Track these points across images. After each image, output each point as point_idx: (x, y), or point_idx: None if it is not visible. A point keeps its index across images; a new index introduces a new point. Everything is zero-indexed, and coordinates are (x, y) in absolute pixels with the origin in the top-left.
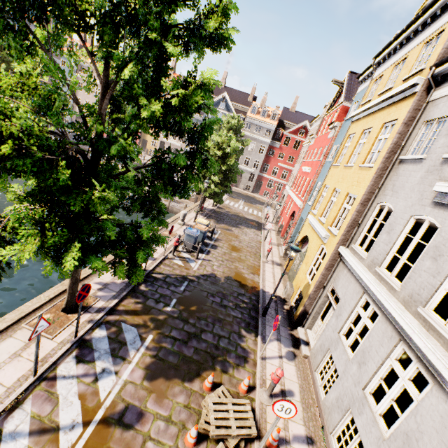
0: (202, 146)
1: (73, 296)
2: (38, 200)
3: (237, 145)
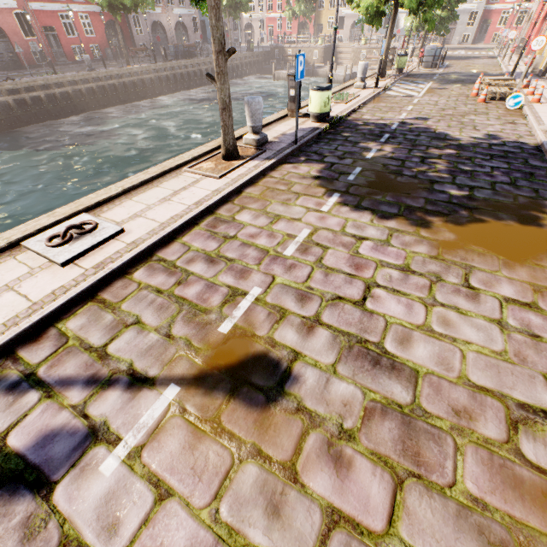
0: None
1: (385, 65)
2: None
3: None
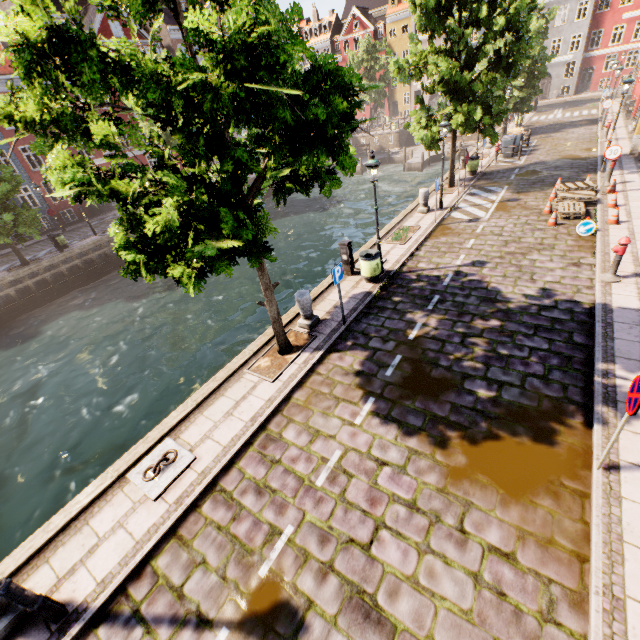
0: (524, 32)
1: (453, 176)
2: (456, 98)
3: (540, 24)
